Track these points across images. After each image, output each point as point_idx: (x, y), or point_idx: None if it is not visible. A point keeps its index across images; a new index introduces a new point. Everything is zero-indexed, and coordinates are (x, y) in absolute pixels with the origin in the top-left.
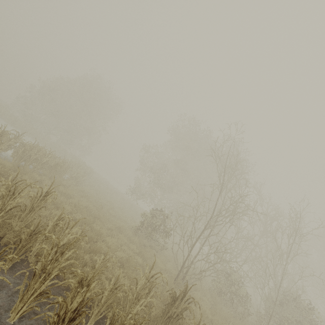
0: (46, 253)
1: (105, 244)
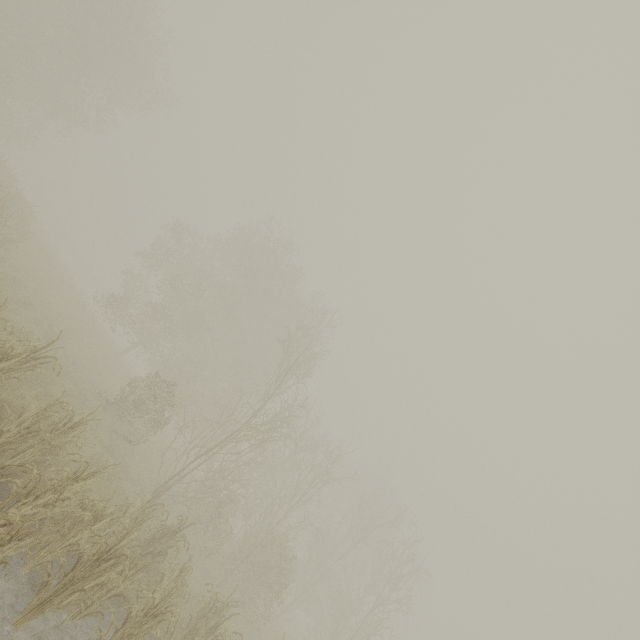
0: (65, 476)
1: None
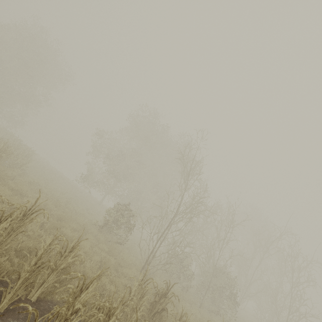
0: (71, 293)
1: (82, 251)
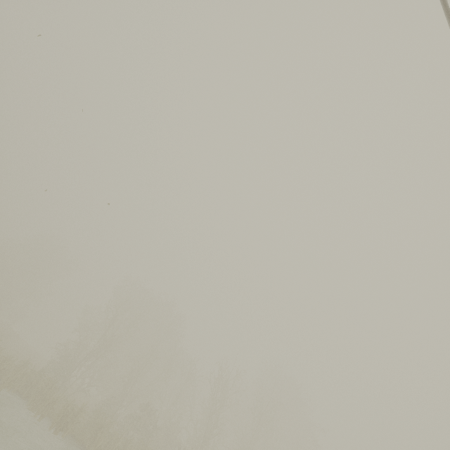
0: None
1: None
